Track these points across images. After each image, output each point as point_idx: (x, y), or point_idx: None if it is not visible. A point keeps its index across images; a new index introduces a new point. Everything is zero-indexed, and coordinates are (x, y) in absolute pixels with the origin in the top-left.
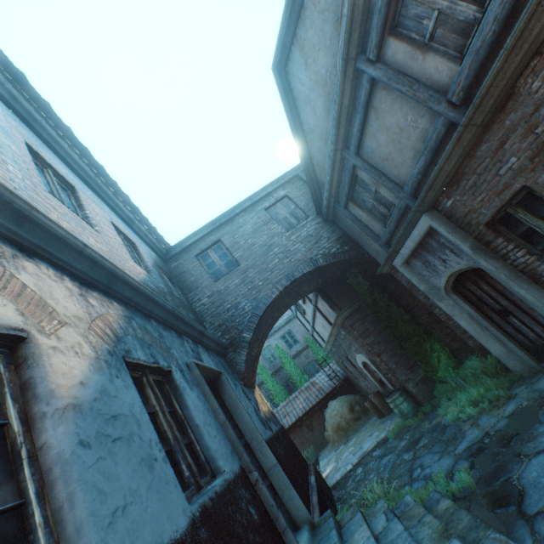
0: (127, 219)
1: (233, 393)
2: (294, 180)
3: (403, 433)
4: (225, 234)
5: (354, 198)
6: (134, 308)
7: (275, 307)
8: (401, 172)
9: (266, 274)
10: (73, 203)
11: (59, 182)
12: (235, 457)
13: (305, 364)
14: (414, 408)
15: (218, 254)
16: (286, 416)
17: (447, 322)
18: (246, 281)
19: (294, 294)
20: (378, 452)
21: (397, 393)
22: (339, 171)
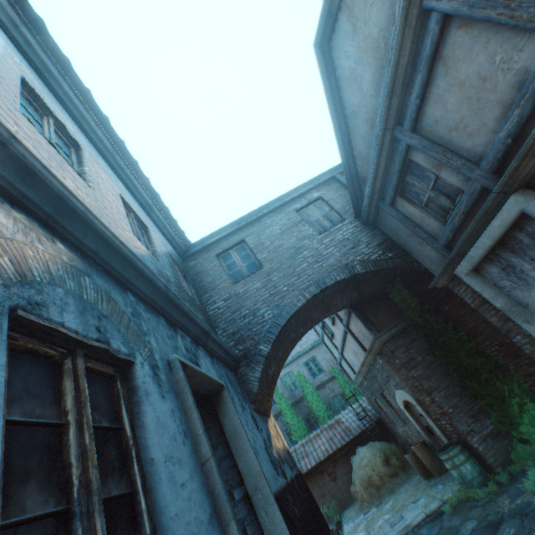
0: (145, 205)
1: (235, 416)
2: (330, 182)
3: (466, 509)
4: (250, 234)
5: (404, 192)
6: (101, 267)
7: (300, 319)
8: (477, 141)
9: (292, 278)
10: (72, 158)
11: (62, 135)
12: (214, 529)
13: (330, 397)
14: (481, 473)
15: (240, 255)
16: (304, 457)
17: (534, 355)
18: (268, 285)
19: (323, 307)
20: (429, 531)
21: (455, 448)
22: (387, 158)
